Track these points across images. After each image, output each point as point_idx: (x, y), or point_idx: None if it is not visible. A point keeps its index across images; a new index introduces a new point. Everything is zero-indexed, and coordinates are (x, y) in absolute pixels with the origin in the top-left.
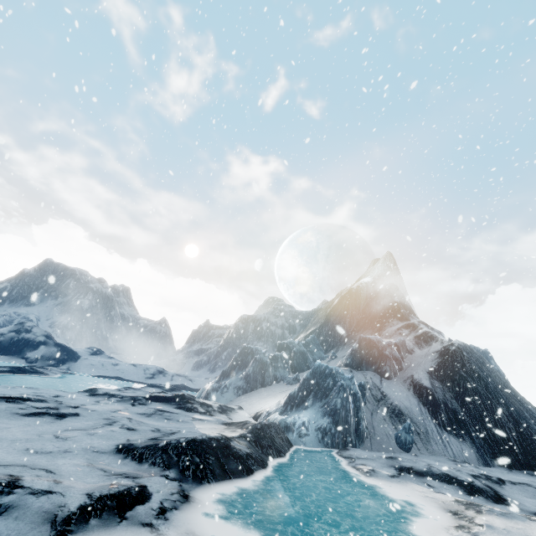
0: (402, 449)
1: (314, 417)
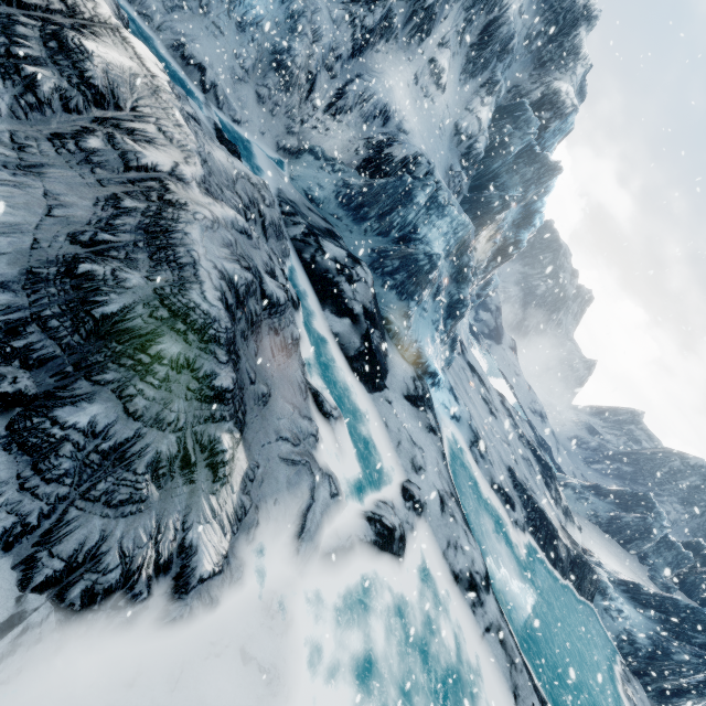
0: None
1: (636, 624)
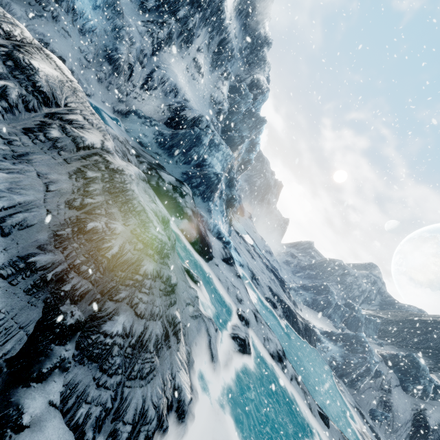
0: (370, 415)
1: (335, 351)
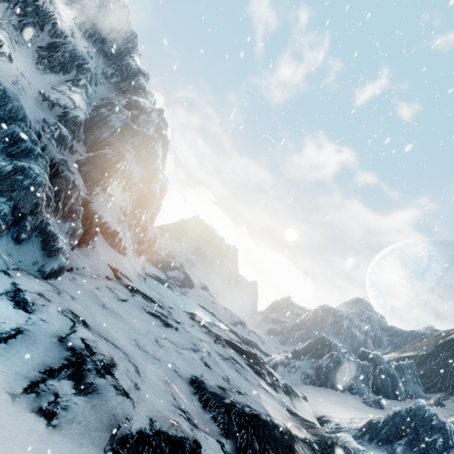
0: None
1: None
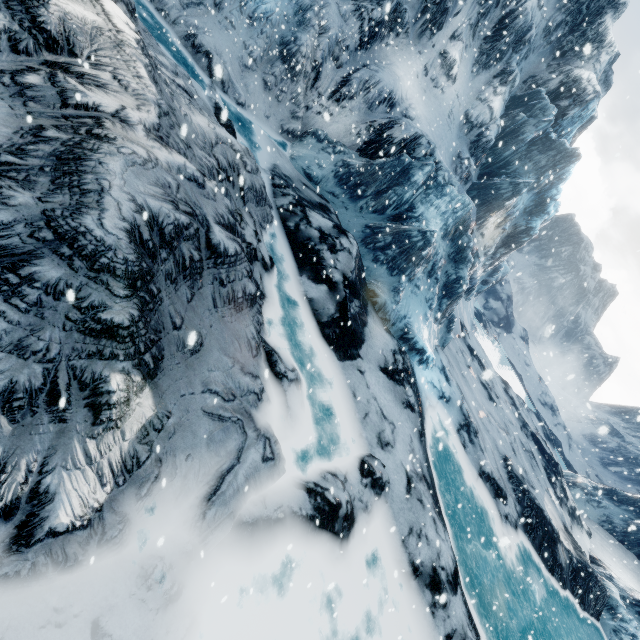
0: None
1: None
